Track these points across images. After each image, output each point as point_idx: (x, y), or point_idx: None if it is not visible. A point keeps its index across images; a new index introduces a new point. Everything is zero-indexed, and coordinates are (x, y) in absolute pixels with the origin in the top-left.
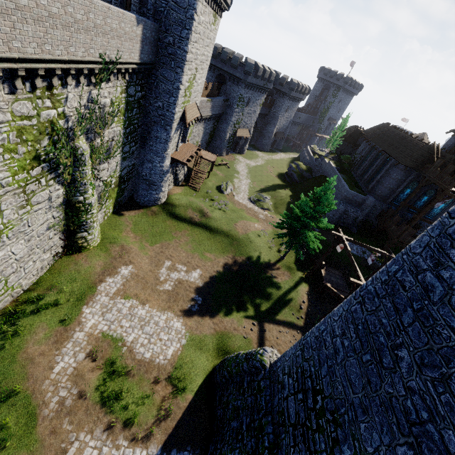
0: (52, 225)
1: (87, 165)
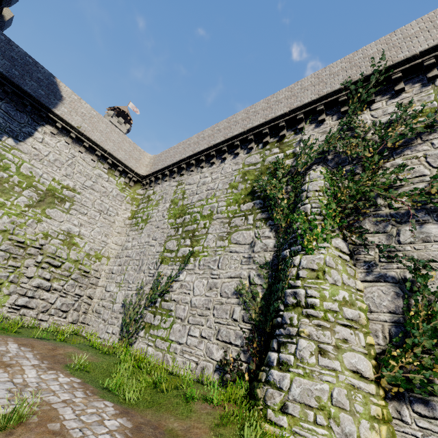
0: (240, 289)
1: (312, 198)
